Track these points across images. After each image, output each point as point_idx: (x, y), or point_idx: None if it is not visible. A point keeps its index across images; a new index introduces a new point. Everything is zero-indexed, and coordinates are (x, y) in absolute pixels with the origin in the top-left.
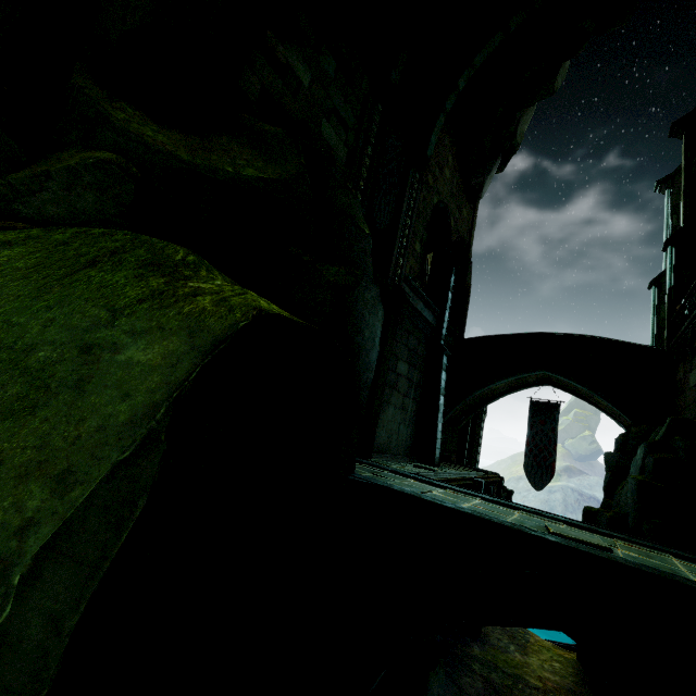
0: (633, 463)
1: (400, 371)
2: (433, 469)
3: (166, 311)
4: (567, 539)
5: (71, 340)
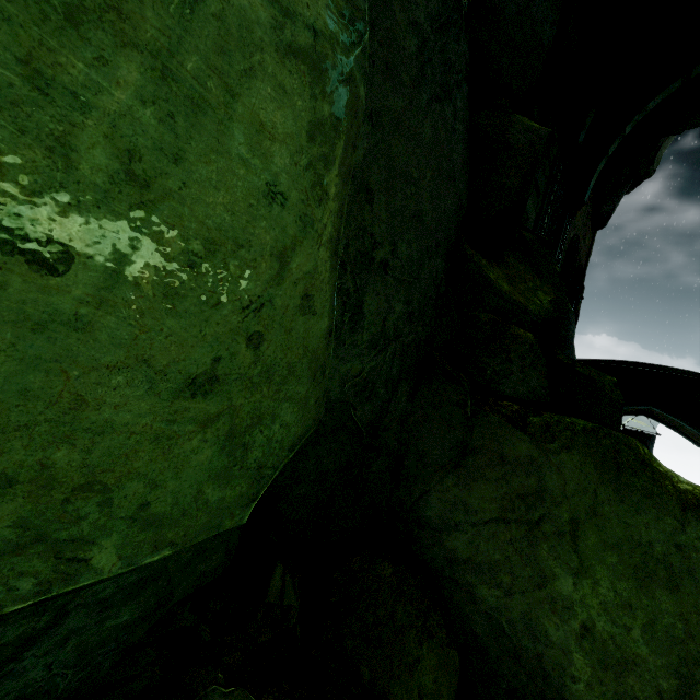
0: None
1: None
2: None
3: None
4: None
5: (666, 540)
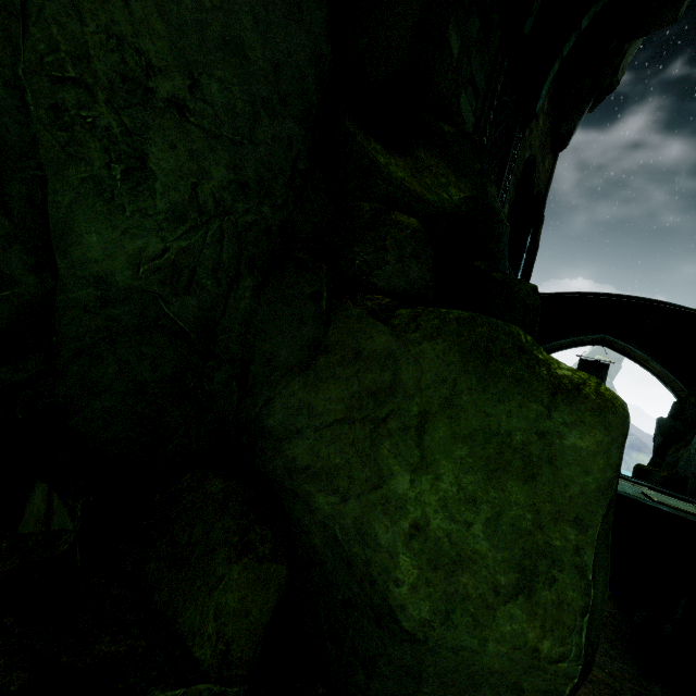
0: None
1: None
2: None
3: (577, 407)
4: (673, 509)
5: (528, 428)
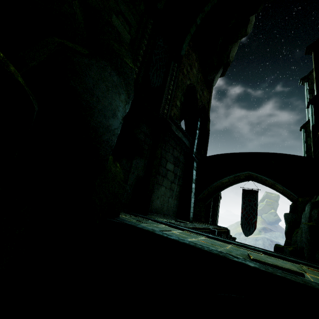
0: (303, 216)
1: (169, 168)
2: (186, 222)
3: None
4: (264, 265)
5: None
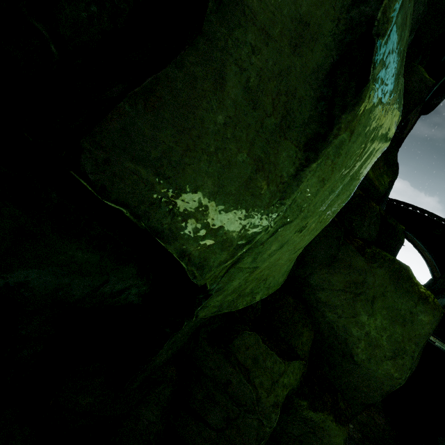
0: (439, 301)
1: None
2: None
3: (426, 306)
4: None
5: (407, 309)
